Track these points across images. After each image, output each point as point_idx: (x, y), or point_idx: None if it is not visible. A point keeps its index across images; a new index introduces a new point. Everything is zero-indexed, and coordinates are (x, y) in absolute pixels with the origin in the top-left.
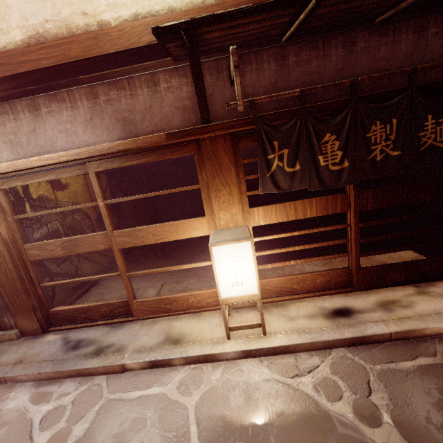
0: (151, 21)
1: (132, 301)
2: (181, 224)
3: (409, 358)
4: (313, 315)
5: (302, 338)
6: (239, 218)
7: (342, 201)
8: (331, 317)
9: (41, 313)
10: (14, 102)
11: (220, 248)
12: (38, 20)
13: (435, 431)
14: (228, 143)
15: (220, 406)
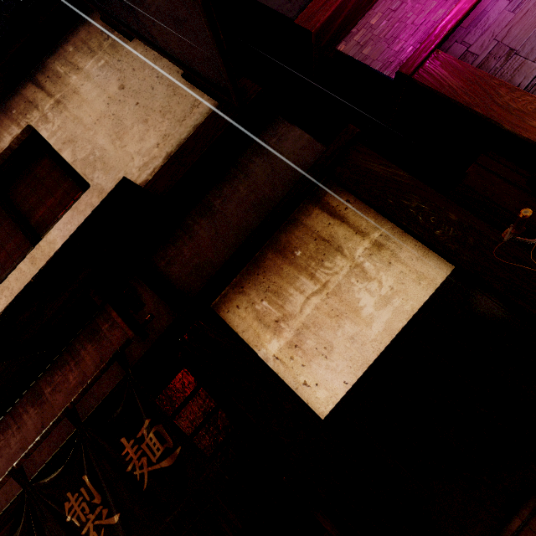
0: None
1: None
2: None
3: None
4: None
5: None
6: None
7: None
8: None
9: None
10: None
11: None
12: None
13: None
14: None
15: None
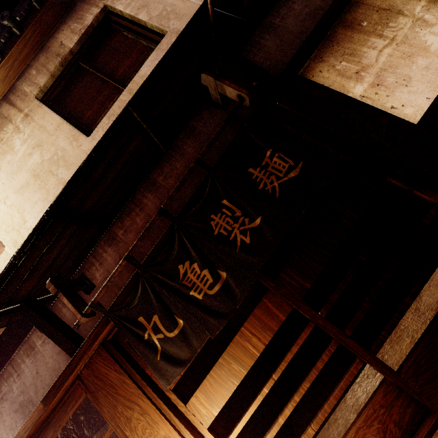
0: None
1: None
2: None
3: None
4: None
5: None
6: (175, 437)
7: (273, 302)
8: None
9: None
10: None
11: None
12: None
13: None
14: (105, 355)
15: None
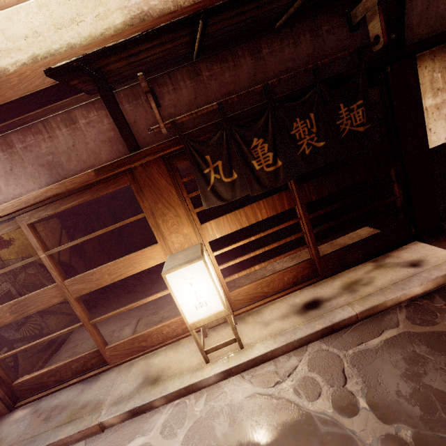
0: (51, 60)
1: (103, 349)
2: (135, 257)
3: (376, 334)
4: (286, 314)
5: (278, 341)
6: (192, 237)
7: (287, 197)
8: (302, 312)
9: (3, 390)
10: None
11: (174, 274)
12: None
13: (405, 403)
14: (162, 166)
15: (206, 440)
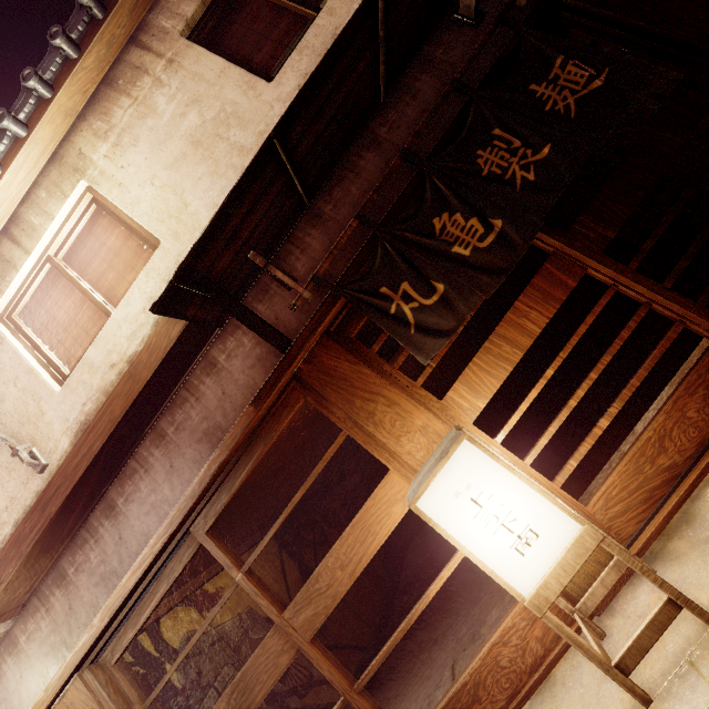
0: None
1: None
2: (366, 513)
3: None
4: None
5: None
6: (436, 426)
7: (559, 267)
8: None
9: None
10: (88, 520)
11: (430, 495)
12: (77, 411)
13: None
14: (331, 345)
15: None
